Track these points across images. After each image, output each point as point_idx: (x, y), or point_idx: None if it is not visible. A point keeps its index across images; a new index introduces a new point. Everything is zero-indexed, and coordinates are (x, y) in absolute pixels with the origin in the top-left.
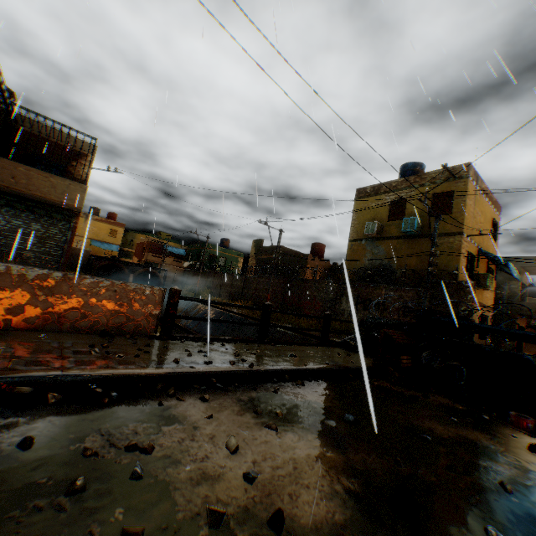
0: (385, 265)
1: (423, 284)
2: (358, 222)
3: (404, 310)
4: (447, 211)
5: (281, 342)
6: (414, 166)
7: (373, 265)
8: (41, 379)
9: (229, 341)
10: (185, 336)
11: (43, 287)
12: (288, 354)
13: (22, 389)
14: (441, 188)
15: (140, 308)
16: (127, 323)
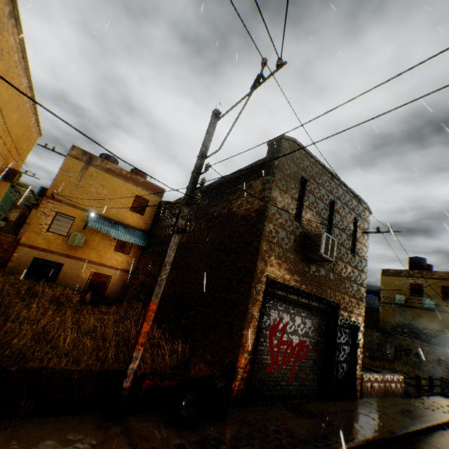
0: (412, 325)
1: (443, 343)
2: (386, 291)
3: (437, 361)
4: (443, 288)
5: (425, 394)
6: (419, 259)
7: (402, 322)
8: (445, 420)
9: (418, 395)
10: (410, 394)
11: (389, 380)
12: (444, 403)
13: (446, 422)
14: (446, 283)
15: (400, 384)
16: (399, 390)
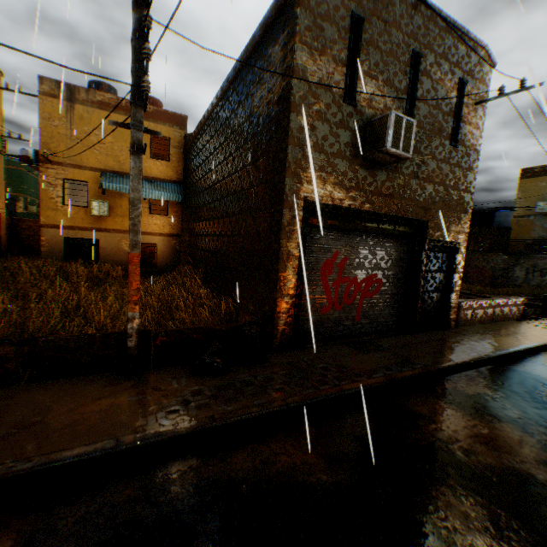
0: None
1: None
2: (524, 200)
3: None
4: None
5: None
6: None
7: (542, 238)
8: None
9: (542, 317)
10: (530, 317)
11: (501, 305)
12: None
13: None
14: None
15: (517, 308)
16: (514, 314)
